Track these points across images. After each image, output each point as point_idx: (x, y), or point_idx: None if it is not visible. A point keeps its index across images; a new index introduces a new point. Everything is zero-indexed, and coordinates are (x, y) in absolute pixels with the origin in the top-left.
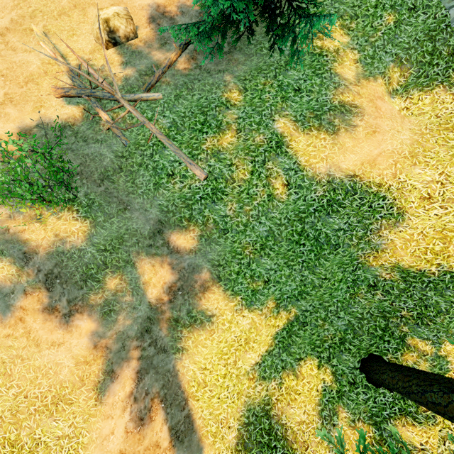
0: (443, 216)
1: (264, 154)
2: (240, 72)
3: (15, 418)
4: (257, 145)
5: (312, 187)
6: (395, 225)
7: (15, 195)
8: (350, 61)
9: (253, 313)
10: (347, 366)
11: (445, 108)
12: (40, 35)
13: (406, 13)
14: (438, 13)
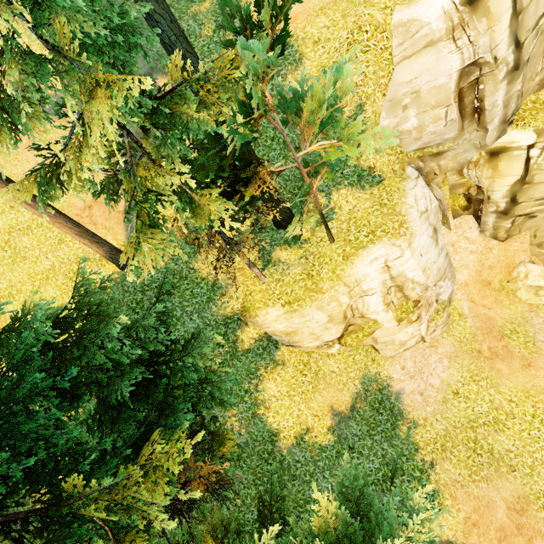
0: (323, 55)
1: None
2: None
3: None
4: None
5: None
6: (296, 70)
7: None
8: None
9: None
10: None
11: None
12: None
13: None
14: None
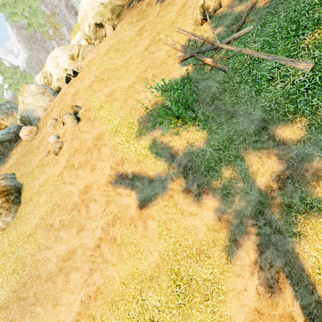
0: None
1: None
2: None
3: (175, 257)
4: None
5: None
6: None
7: (171, 114)
8: None
9: None
10: None
11: None
12: (164, 38)
13: None
14: None
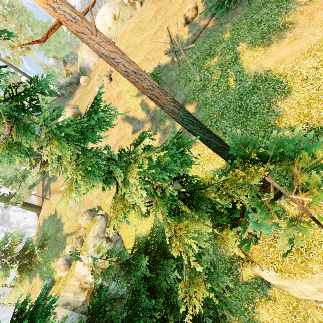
0: (311, 90)
1: (227, 65)
2: (235, 20)
3: None
4: (225, 61)
5: (246, 80)
6: (284, 99)
7: None
8: None
9: None
10: None
11: None
12: (165, 30)
13: None
14: None
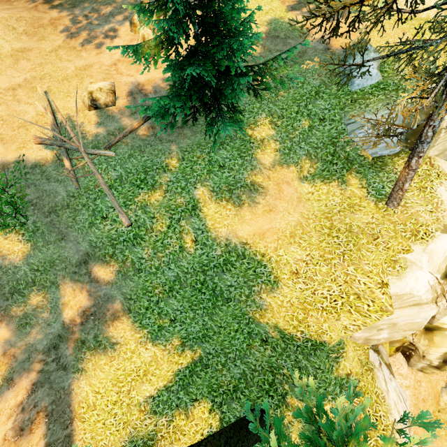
0: (305, 291)
1: (181, 213)
2: (184, 144)
3: None
4: (177, 205)
5: (213, 247)
6: (271, 291)
7: None
8: (271, 149)
9: (156, 348)
10: (234, 415)
11: (333, 200)
12: (40, 94)
13: (317, 122)
14: (339, 126)
